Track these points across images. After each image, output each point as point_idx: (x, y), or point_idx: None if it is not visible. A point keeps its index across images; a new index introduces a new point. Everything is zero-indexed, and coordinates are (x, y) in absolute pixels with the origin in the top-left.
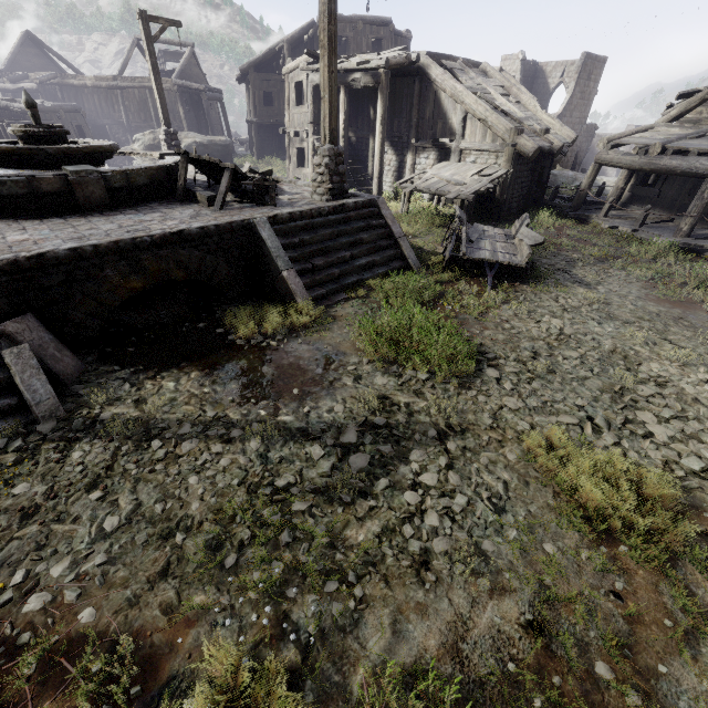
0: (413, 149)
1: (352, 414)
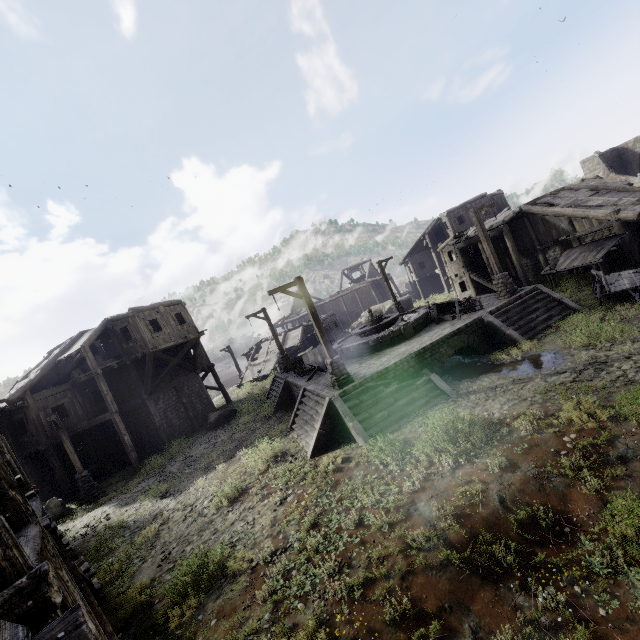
0: (540, 251)
1: (576, 364)
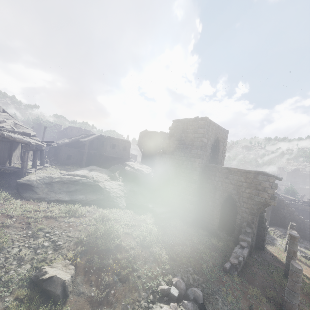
0: None
1: None
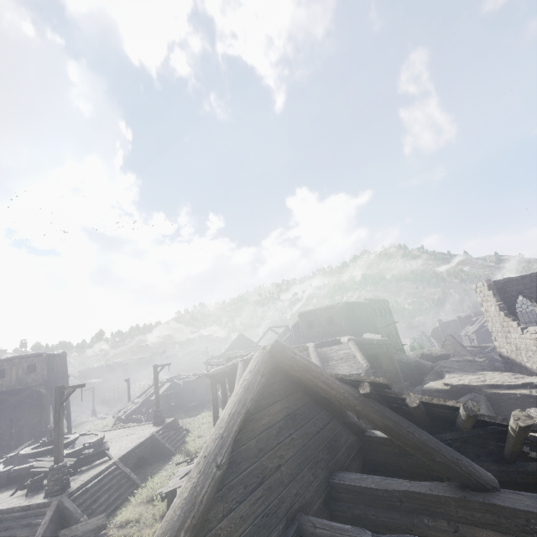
0: None
1: None
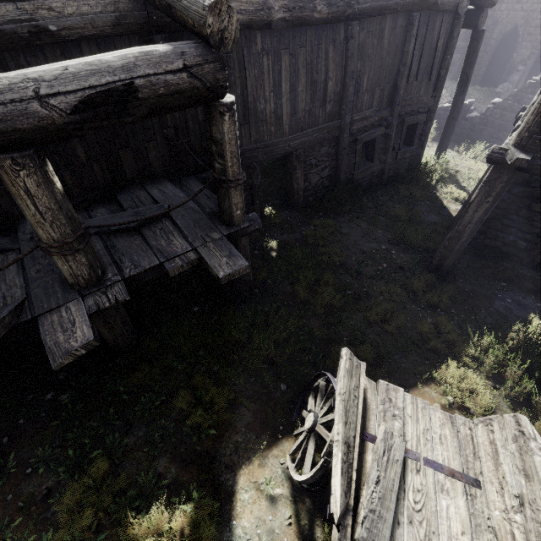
0: None
1: None
